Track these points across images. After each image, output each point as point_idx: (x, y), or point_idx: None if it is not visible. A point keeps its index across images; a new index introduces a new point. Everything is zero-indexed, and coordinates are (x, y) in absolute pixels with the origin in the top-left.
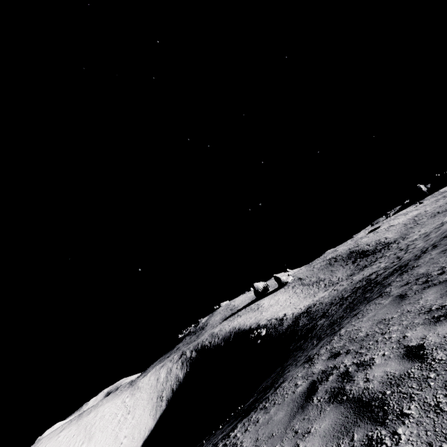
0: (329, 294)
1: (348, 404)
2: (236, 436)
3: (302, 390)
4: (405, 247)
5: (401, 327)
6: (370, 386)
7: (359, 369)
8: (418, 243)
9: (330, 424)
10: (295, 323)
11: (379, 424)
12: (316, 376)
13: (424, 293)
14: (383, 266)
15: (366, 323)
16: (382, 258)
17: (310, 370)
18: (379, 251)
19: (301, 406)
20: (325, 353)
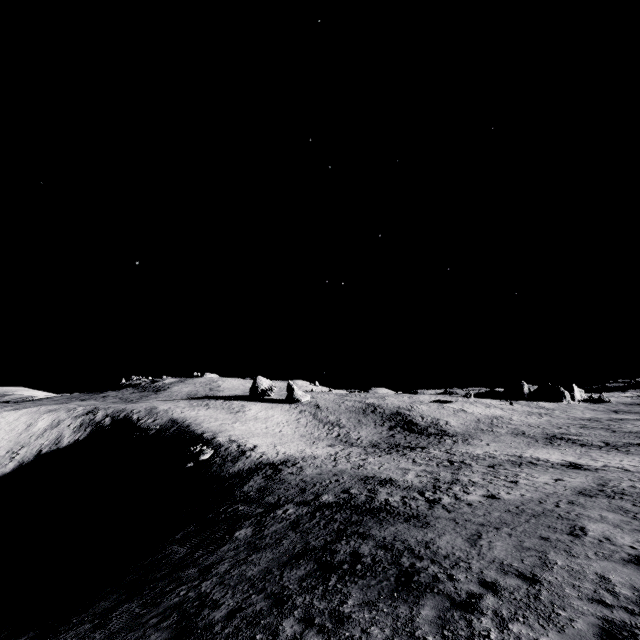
0: (323, 460)
1: None
2: None
3: None
4: (457, 462)
5: None
6: None
7: None
8: (476, 480)
9: None
10: (248, 475)
11: None
12: None
13: None
14: (410, 481)
15: None
16: (422, 454)
17: None
18: (428, 435)
19: None
20: None
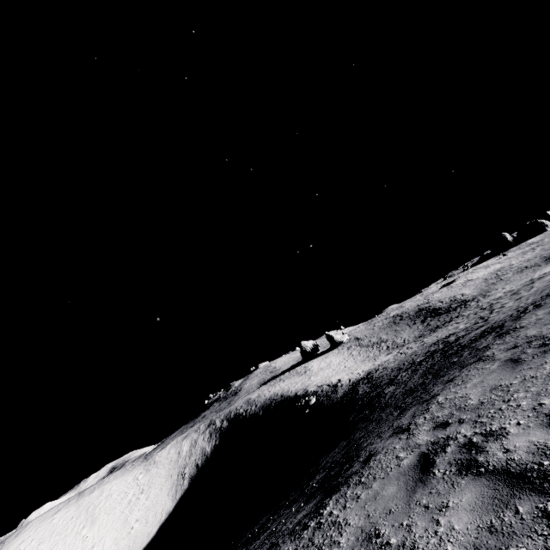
0: (394, 358)
1: (491, 476)
2: (332, 513)
3: (411, 462)
4: (488, 306)
5: (530, 394)
6: (515, 457)
7: (488, 439)
8: (506, 302)
9: (475, 498)
10: (353, 390)
11: (549, 495)
12: (424, 447)
13: (547, 357)
14: (463, 327)
15: (473, 389)
16: (459, 318)
17: (412, 441)
18: (454, 309)
19: (418, 479)
20: (425, 423)
